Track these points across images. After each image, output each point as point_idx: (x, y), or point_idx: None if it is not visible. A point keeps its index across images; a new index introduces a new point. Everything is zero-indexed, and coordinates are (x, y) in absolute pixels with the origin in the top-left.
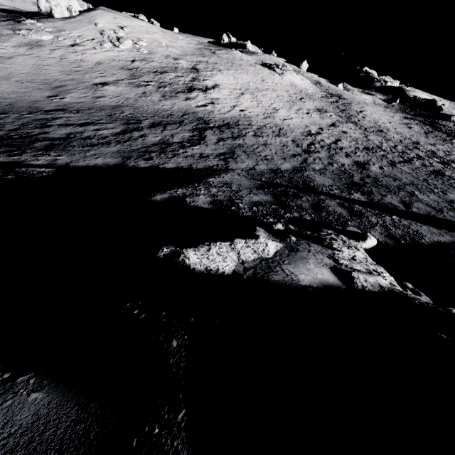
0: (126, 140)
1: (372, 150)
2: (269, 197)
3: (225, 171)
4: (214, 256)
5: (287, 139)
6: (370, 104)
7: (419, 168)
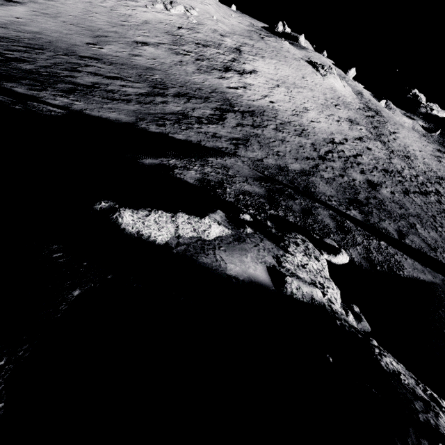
0: (147, 102)
1: (391, 173)
2: (262, 190)
3: (230, 155)
4: (150, 222)
5: (307, 141)
6: (406, 127)
7: (433, 204)
